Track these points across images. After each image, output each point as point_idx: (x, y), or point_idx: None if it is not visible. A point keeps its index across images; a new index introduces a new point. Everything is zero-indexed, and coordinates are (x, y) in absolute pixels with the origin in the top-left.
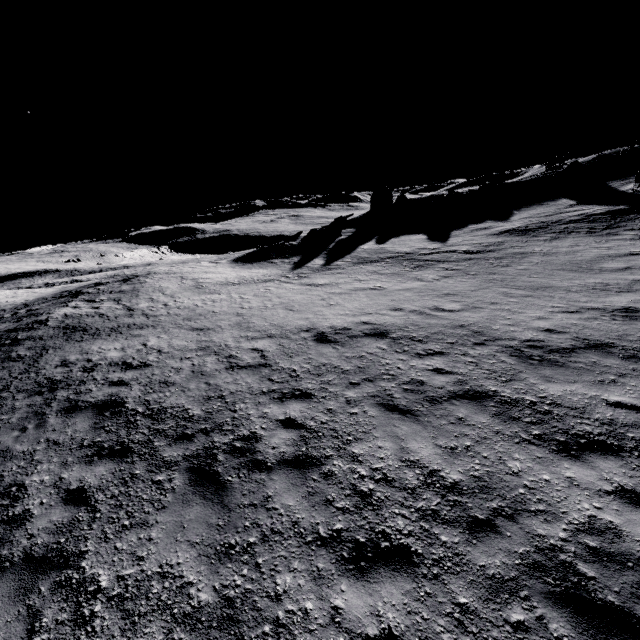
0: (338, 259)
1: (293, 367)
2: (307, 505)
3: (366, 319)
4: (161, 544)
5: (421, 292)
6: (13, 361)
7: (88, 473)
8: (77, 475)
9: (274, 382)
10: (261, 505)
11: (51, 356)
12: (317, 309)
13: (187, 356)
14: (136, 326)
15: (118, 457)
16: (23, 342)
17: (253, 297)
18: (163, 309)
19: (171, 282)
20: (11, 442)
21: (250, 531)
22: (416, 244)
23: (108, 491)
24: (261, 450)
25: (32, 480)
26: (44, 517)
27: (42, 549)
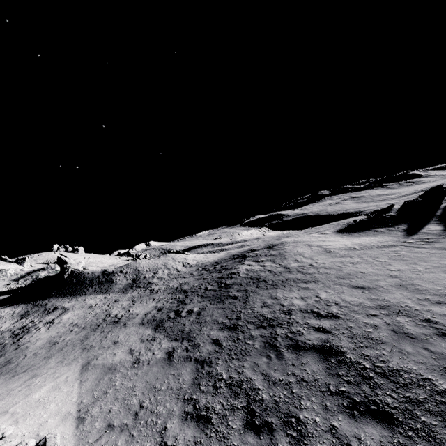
0: None
1: None
2: None
3: None
4: None
5: None
6: (233, 298)
7: (360, 431)
8: (348, 428)
9: None
10: None
11: (253, 298)
12: None
13: (371, 313)
14: (299, 280)
15: (383, 421)
16: (232, 286)
17: (390, 260)
18: (312, 268)
19: (303, 248)
20: (265, 367)
21: None
22: None
23: None
24: None
25: (304, 416)
26: None
27: None
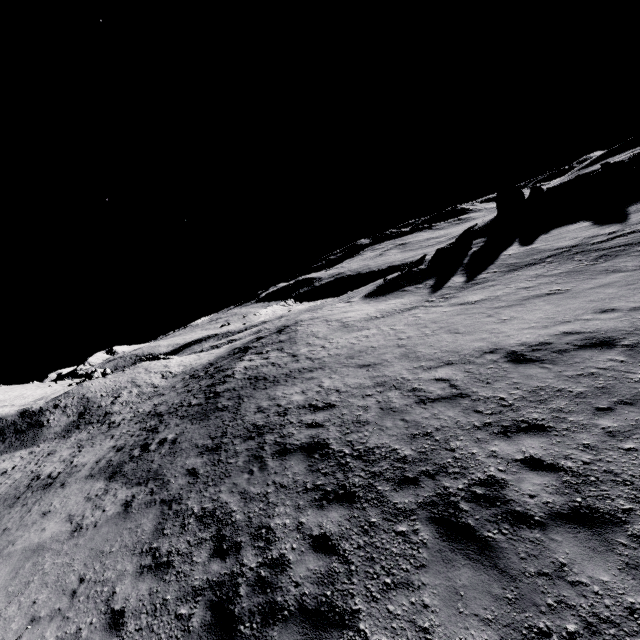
0: (481, 272)
1: (498, 395)
2: (635, 583)
3: (566, 328)
4: (442, 614)
5: (630, 284)
6: (221, 411)
7: (324, 518)
8: (314, 520)
9: (483, 414)
10: (557, 576)
11: (247, 404)
12: (489, 327)
13: (367, 393)
14: (306, 370)
15: (346, 502)
16: (223, 394)
17: (405, 327)
18: (323, 351)
19: (319, 326)
20: (245, 484)
21: (560, 613)
22: (579, 234)
23: (352, 540)
24: (514, 499)
25: (275, 523)
26: (301, 564)
27: (312, 600)
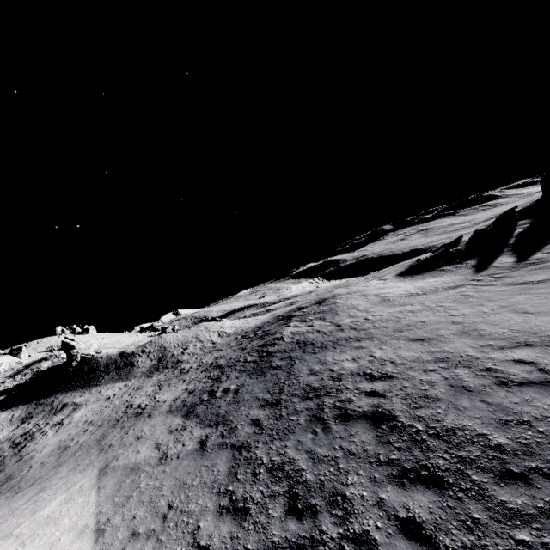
0: (534, 252)
1: None
2: None
3: None
4: None
5: None
6: (275, 369)
7: (408, 499)
8: (396, 499)
9: None
10: None
11: (299, 366)
12: None
13: (428, 368)
14: (352, 339)
15: (433, 486)
16: (275, 354)
17: (454, 304)
18: (367, 323)
19: (358, 300)
20: (310, 444)
21: None
22: None
23: (452, 535)
24: None
25: (351, 492)
26: (391, 548)
27: None
